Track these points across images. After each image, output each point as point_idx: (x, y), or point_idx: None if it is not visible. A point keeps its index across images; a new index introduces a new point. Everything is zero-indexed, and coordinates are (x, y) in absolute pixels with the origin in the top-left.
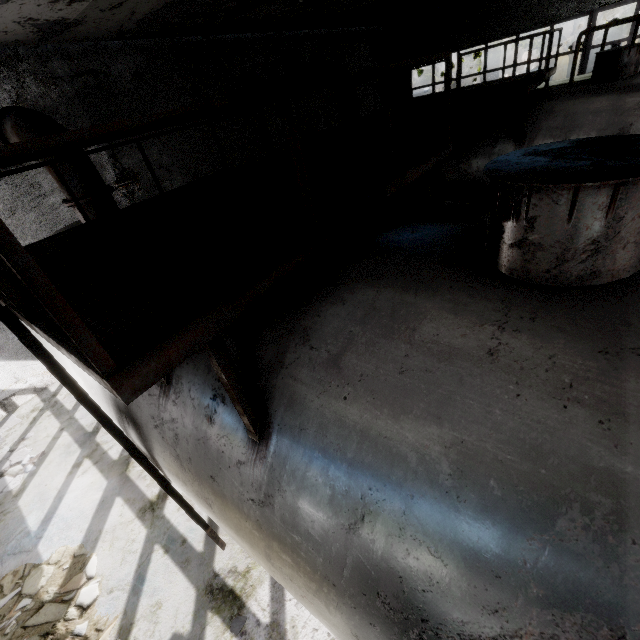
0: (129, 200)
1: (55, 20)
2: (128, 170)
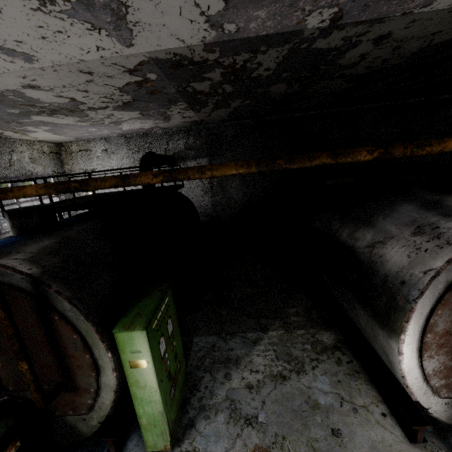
0: (209, 185)
1: (193, 121)
2: None
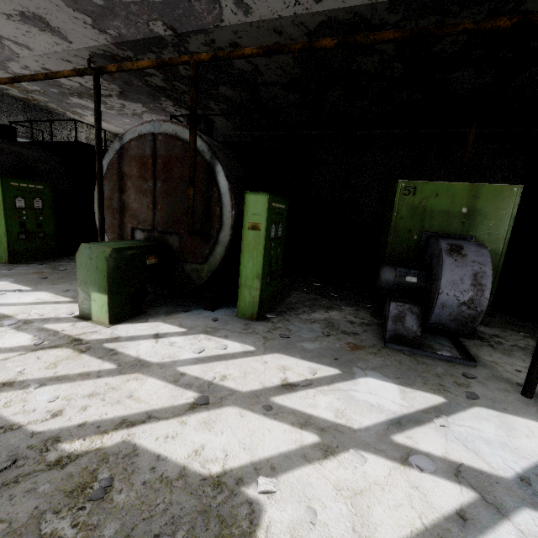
0: None
1: None
2: None
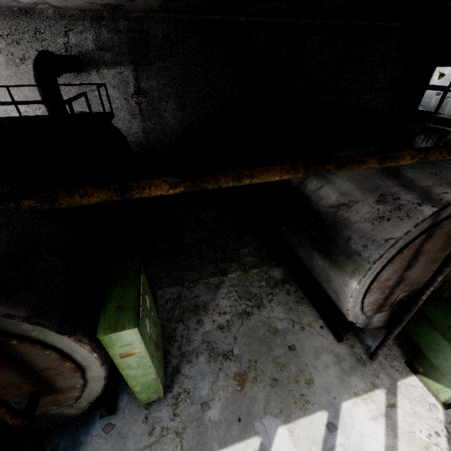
0: (137, 106)
1: (107, 4)
2: (142, 89)
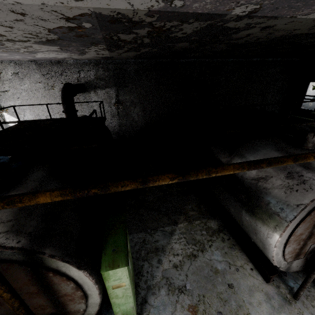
0: (116, 110)
1: (104, 56)
2: (120, 101)
